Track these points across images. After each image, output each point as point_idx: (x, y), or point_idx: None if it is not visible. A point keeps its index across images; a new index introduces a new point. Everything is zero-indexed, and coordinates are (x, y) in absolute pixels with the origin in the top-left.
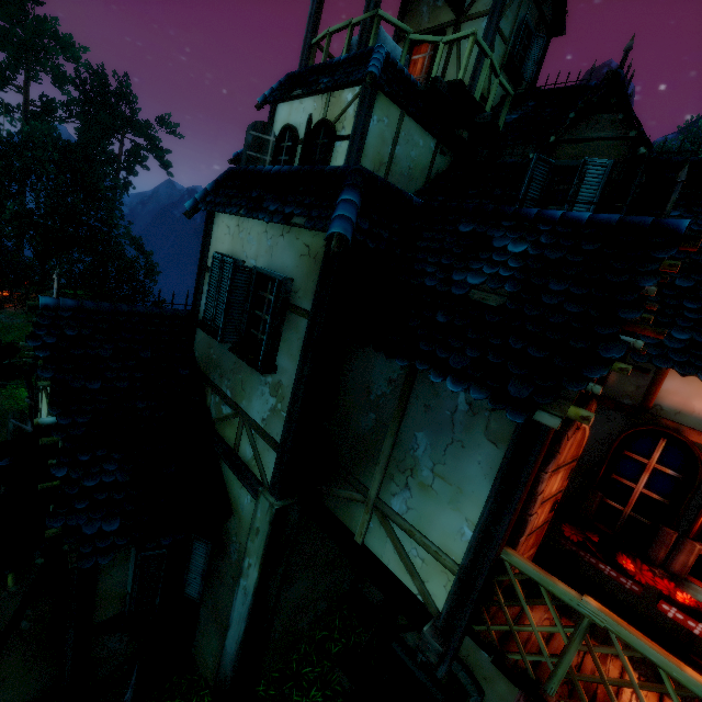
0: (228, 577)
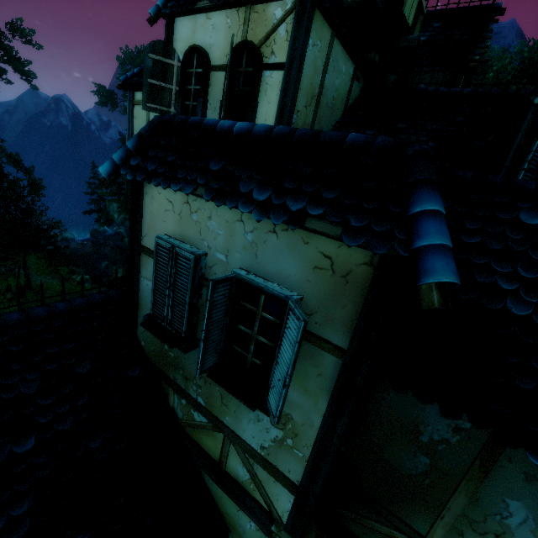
0: None
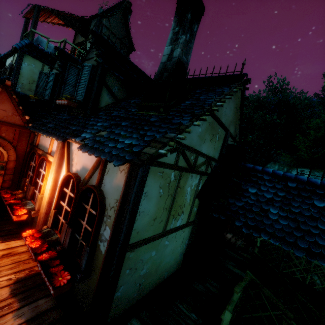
0: None
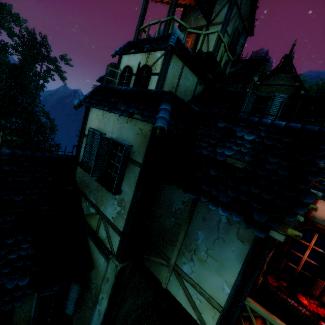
0: (89, 302)
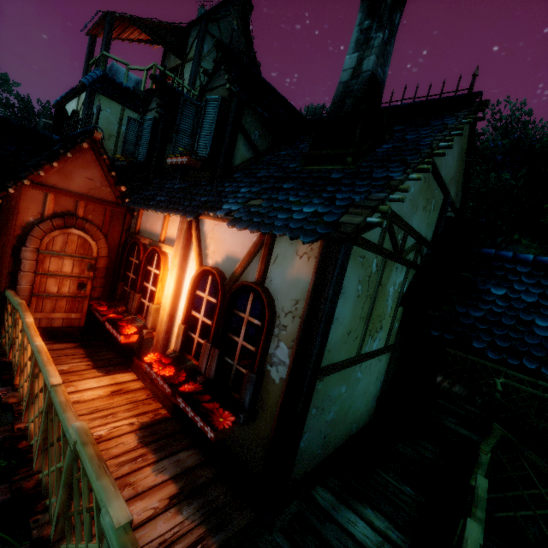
0: None
